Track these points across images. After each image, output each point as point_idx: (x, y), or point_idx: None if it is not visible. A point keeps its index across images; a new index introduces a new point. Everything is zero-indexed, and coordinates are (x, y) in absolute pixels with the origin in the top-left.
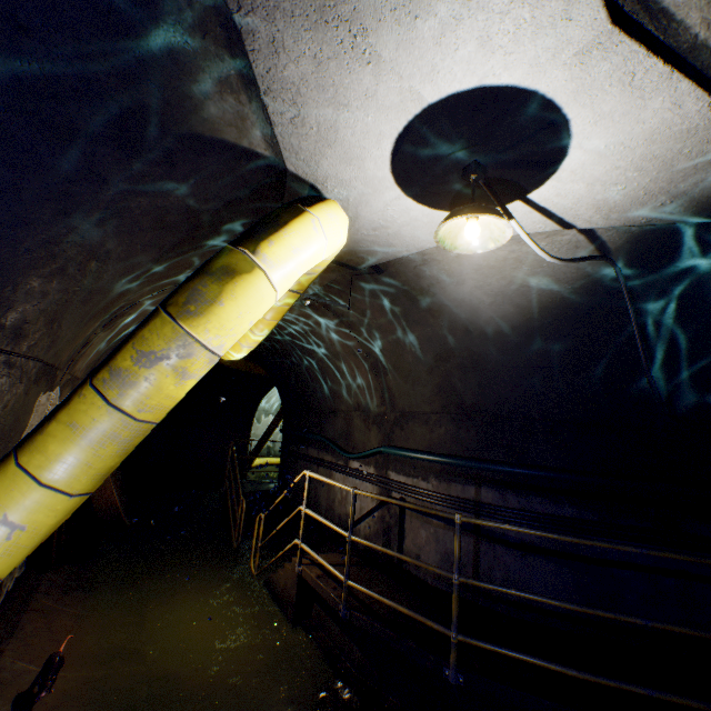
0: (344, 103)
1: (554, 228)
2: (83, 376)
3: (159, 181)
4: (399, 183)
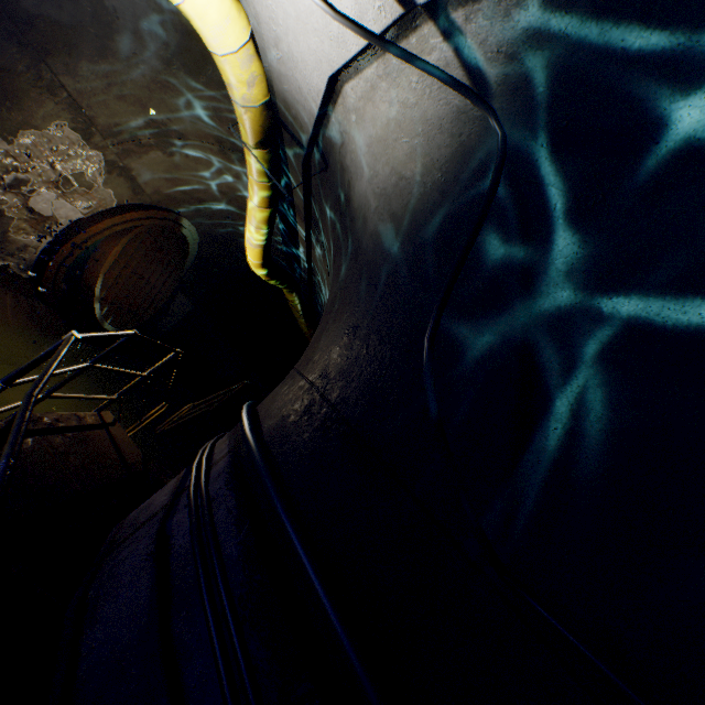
0: None
1: (395, 9)
2: (153, 197)
3: None
4: None
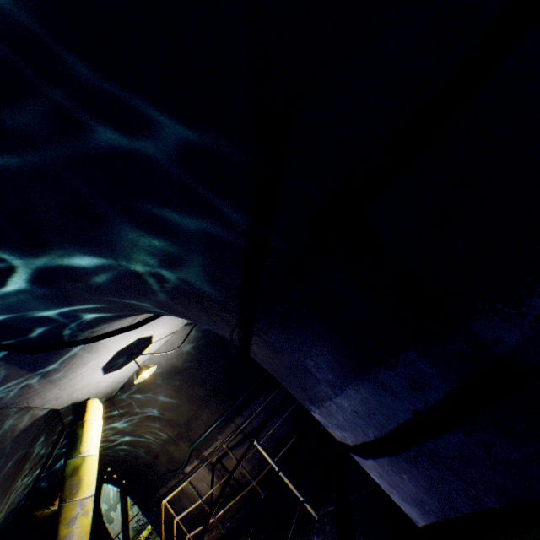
0: (75, 384)
1: (172, 334)
2: None
3: (3, 466)
4: (108, 374)
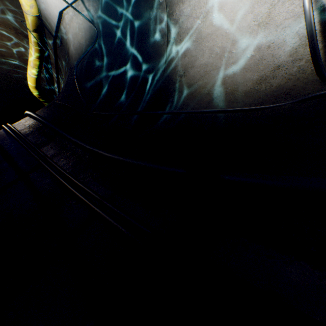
0: None
1: None
2: None
3: None
4: None
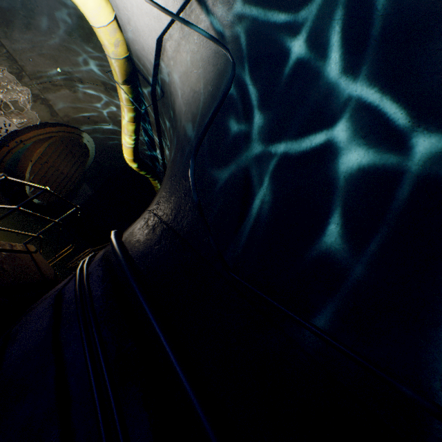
0: None
1: (180, 0)
2: (64, 119)
3: None
4: None
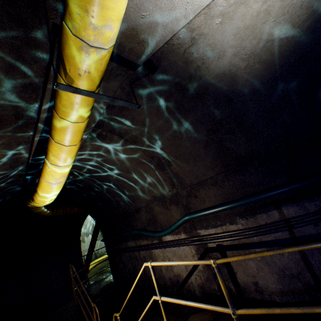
0: None
1: None
2: None
3: None
4: None
